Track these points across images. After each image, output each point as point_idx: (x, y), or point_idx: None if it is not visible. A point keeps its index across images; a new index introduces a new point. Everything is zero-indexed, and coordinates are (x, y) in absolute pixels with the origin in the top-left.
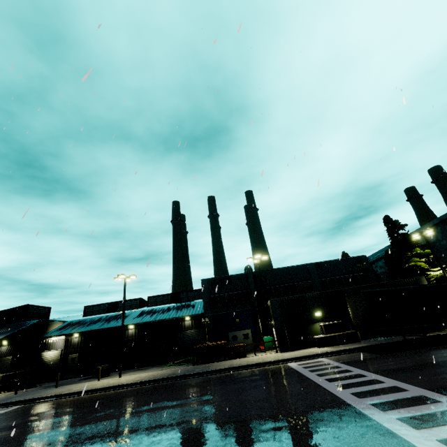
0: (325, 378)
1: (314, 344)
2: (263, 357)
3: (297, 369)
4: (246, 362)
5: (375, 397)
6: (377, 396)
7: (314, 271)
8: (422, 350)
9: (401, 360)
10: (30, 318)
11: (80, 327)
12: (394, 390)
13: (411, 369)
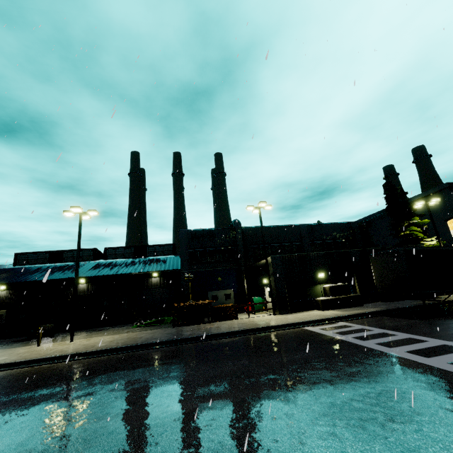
0: (404, 350)
1: (314, 307)
2: (264, 320)
3: (332, 336)
4: (249, 325)
5: None
6: None
7: (306, 233)
8: None
9: None
10: None
11: (9, 277)
12: None
13: None
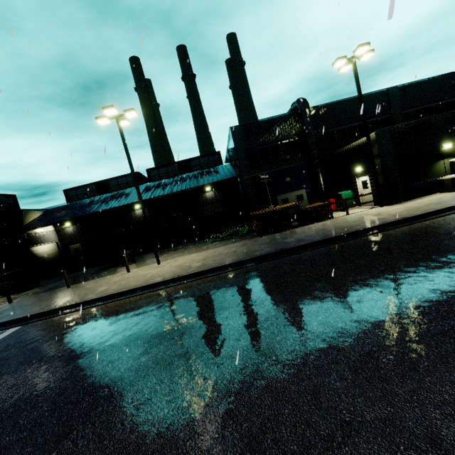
0: None
1: (435, 190)
2: (378, 213)
3: None
4: (368, 222)
5: None
6: None
7: (397, 99)
8: None
9: None
10: None
11: (69, 213)
12: None
13: None
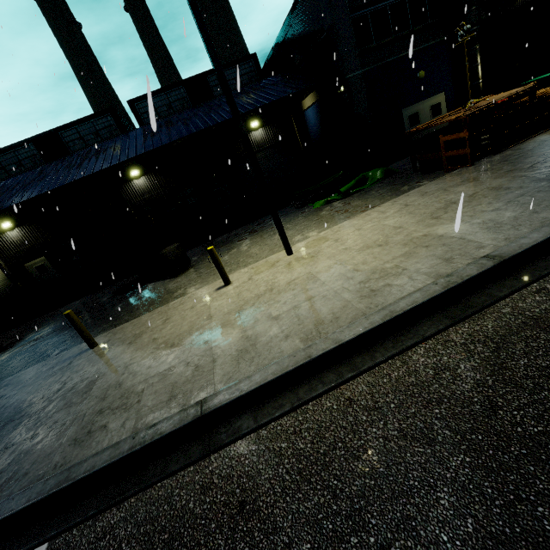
0: None
1: None
2: None
3: None
4: None
5: None
6: None
7: None
8: None
9: None
10: None
11: (3, 198)
12: None
13: None
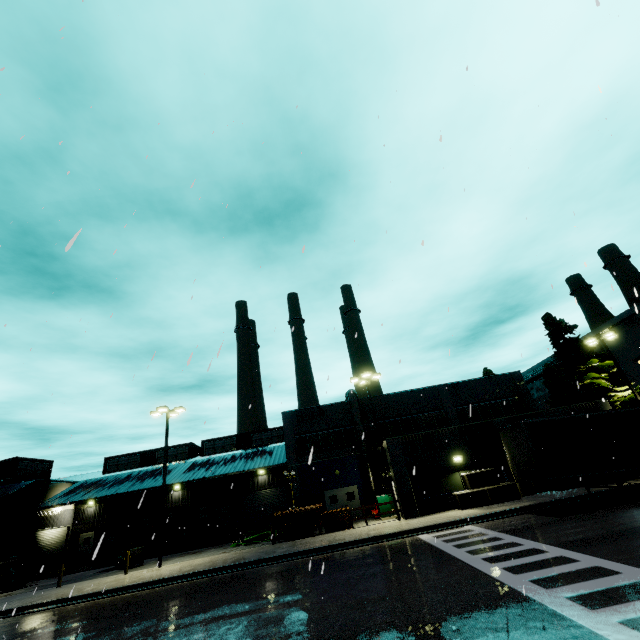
0: (483, 556)
1: (454, 505)
2: (380, 528)
3: (434, 545)
4: (355, 536)
5: (571, 585)
6: (574, 584)
7: (447, 396)
8: (619, 508)
9: (593, 524)
10: (20, 478)
11: (98, 490)
12: (598, 573)
13: (613, 537)
